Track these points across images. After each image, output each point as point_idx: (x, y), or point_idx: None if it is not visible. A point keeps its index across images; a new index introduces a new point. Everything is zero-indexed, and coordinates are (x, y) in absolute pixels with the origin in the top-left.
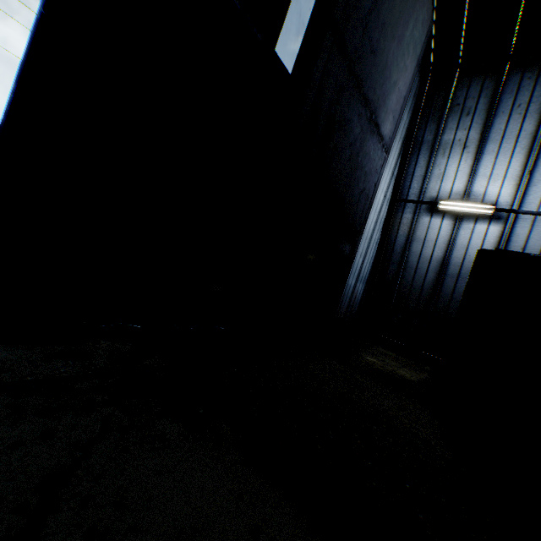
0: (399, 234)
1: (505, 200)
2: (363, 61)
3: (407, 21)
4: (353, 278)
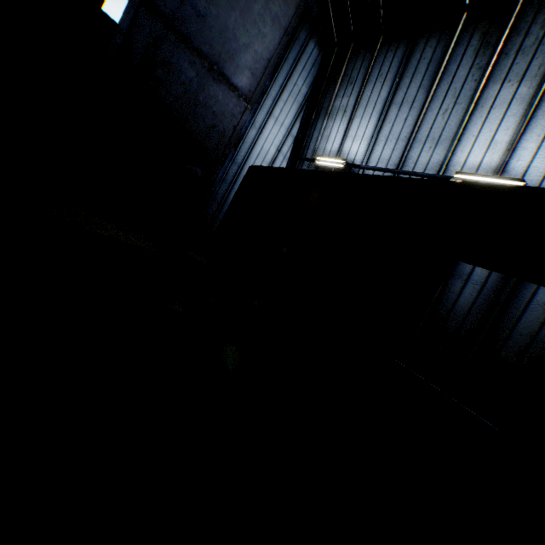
0: None
1: (360, 158)
2: (186, 22)
3: None
4: None
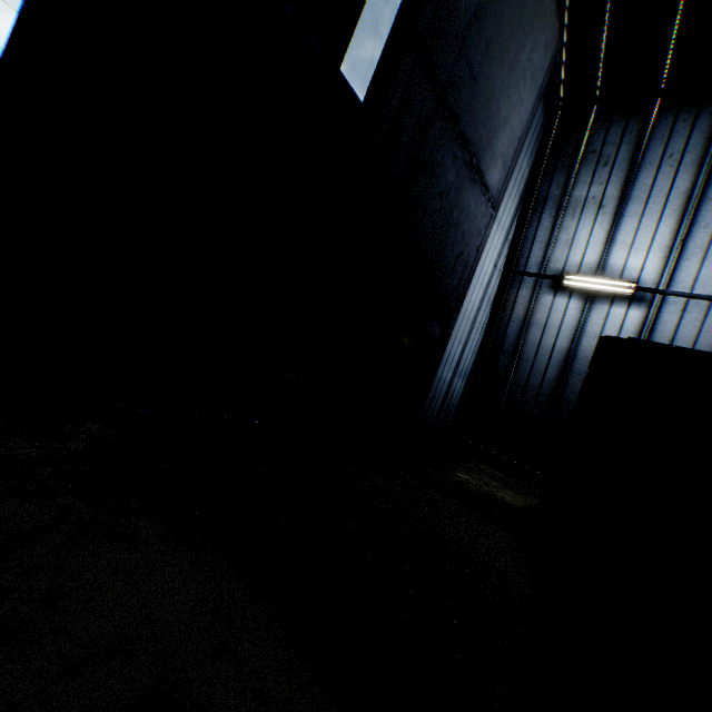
0: (513, 317)
1: (650, 277)
2: (458, 88)
3: (523, 42)
4: (449, 371)
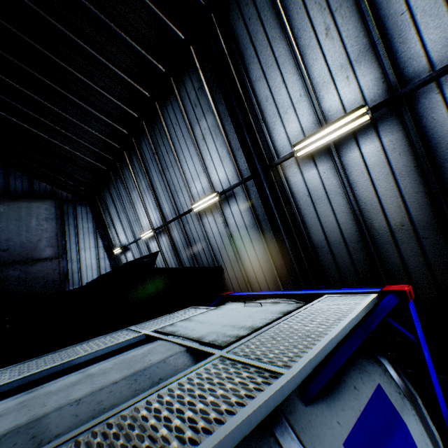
0: None
1: (126, 241)
2: (1, 258)
3: (30, 221)
4: None
